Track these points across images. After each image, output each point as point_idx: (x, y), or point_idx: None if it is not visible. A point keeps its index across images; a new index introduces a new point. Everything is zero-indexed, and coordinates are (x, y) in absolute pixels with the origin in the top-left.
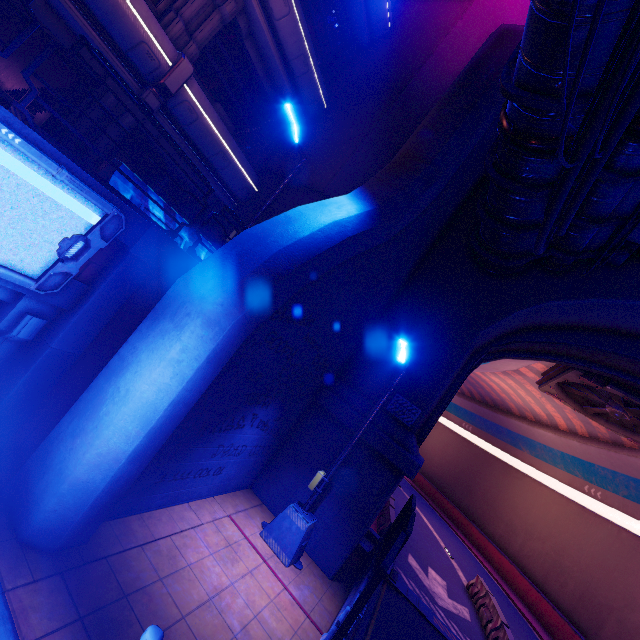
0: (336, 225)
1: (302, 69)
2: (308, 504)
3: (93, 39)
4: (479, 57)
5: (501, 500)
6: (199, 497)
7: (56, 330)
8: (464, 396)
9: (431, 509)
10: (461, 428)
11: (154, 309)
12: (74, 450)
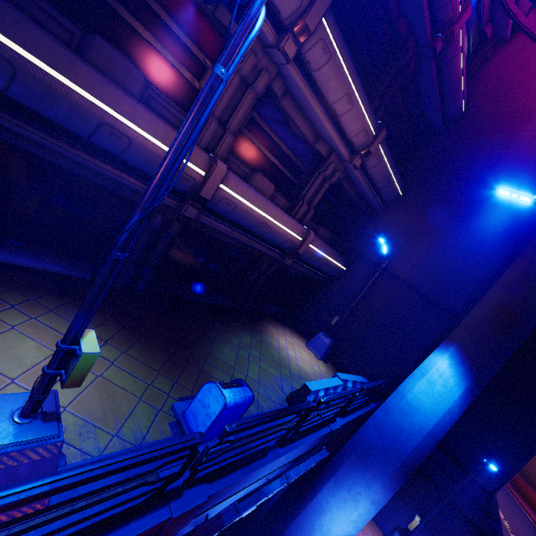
0: (447, 415)
1: (385, 184)
2: None
3: (261, 249)
4: None
5: None
6: None
7: None
8: None
9: None
10: None
11: (335, 476)
12: None
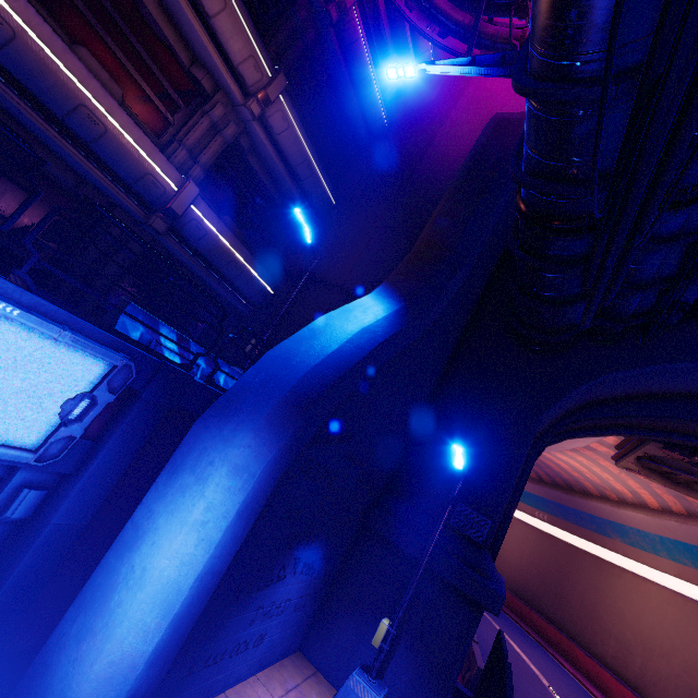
0: (365, 332)
1: (307, 173)
2: (375, 668)
3: (98, 178)
4: (481, 145)
5: (602, 607)
6: (238, 680)
7: (58, 501)
8: (530, 479)
9: (520, 630)
10: (535, 518)
11: (171, 459)
12: (79, 660)
